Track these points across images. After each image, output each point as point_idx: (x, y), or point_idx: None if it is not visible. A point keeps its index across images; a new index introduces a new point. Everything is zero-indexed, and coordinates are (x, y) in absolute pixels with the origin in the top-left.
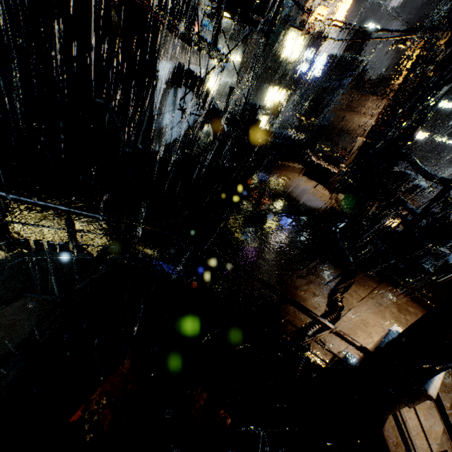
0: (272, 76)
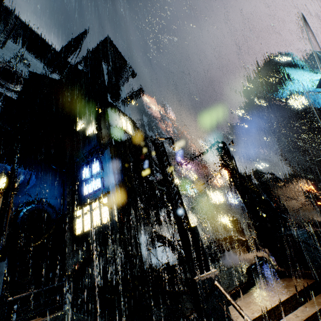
0: (218, 216)
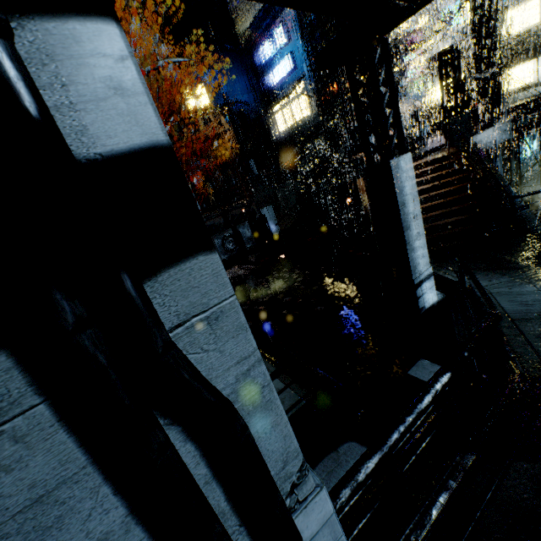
0: (510, 61)
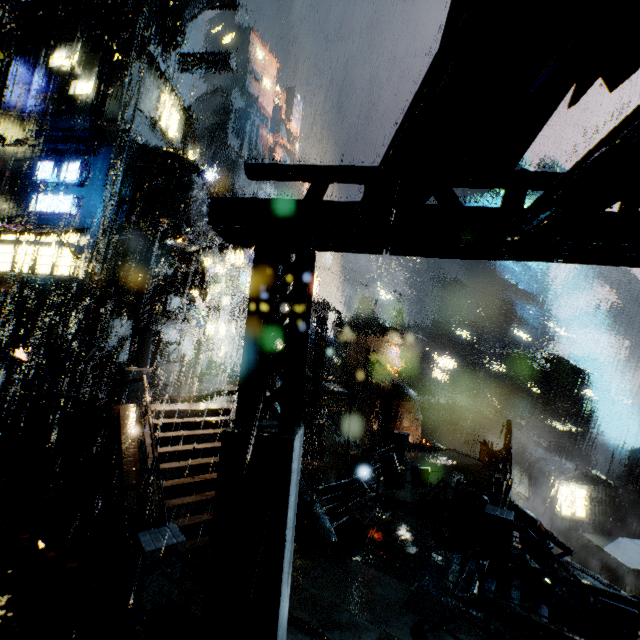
0: None
